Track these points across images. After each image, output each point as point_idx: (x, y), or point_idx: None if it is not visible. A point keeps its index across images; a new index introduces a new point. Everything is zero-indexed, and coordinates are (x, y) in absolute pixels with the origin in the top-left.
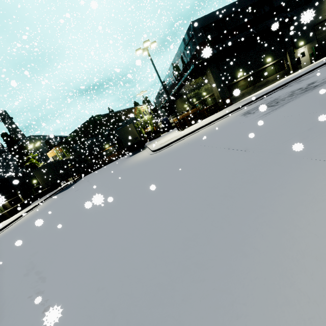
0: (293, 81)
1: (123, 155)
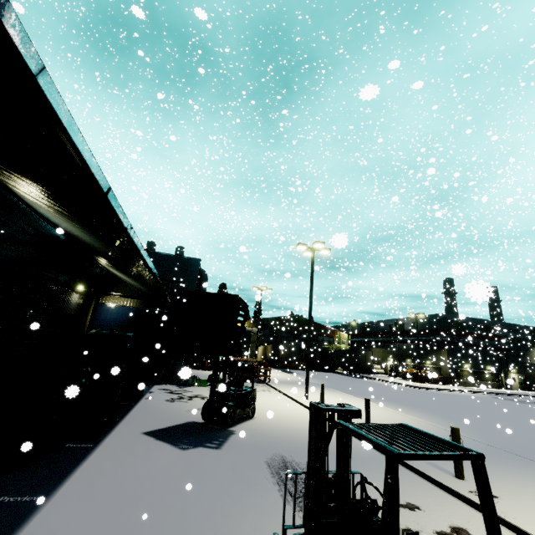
0: (516, 395)
1: (303, 368)
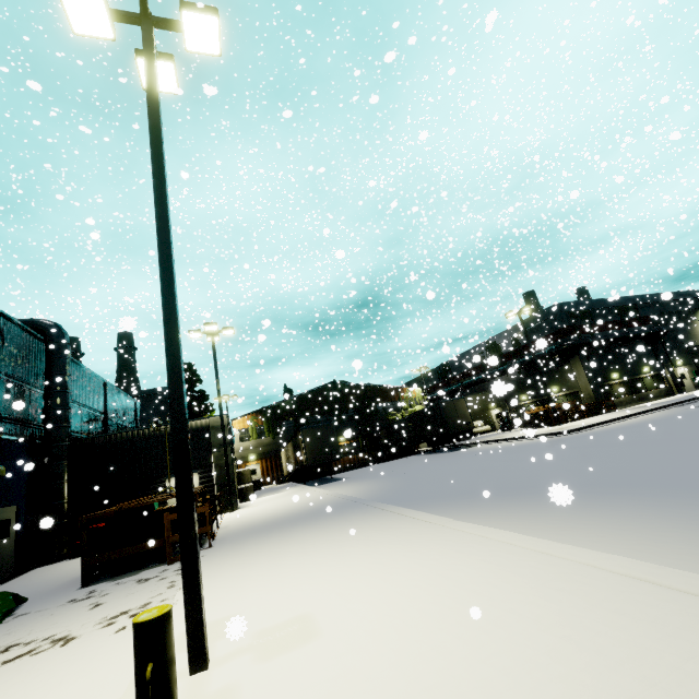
0: None
1: (365, 463)
